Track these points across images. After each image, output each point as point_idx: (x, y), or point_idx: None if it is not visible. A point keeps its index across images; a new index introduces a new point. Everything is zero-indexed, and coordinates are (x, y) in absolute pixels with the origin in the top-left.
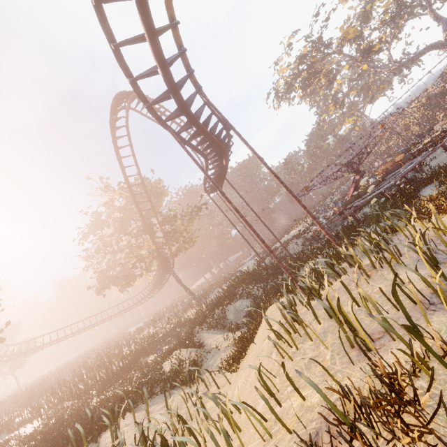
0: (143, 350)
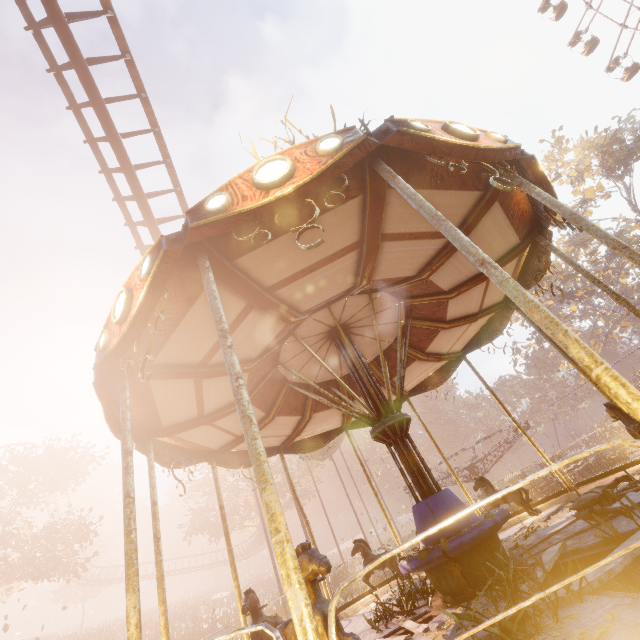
0: (194, 637)
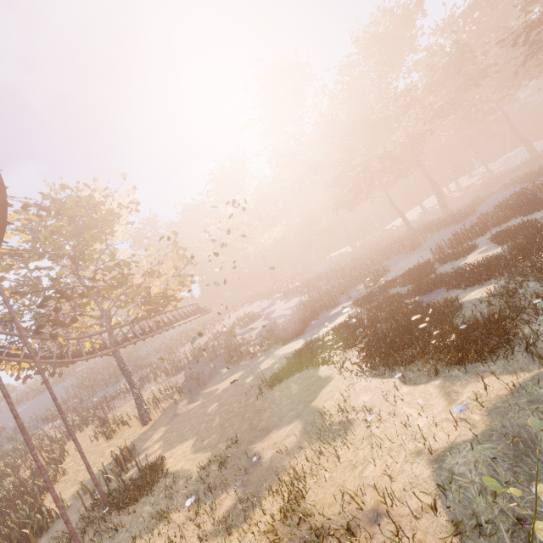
0: None
